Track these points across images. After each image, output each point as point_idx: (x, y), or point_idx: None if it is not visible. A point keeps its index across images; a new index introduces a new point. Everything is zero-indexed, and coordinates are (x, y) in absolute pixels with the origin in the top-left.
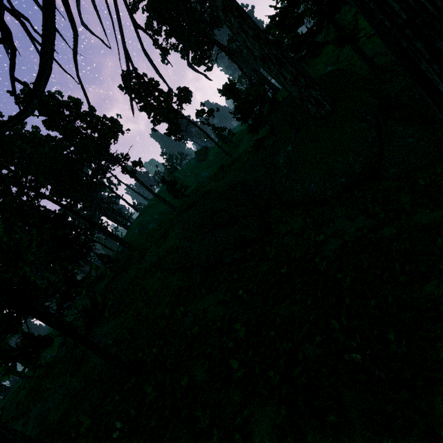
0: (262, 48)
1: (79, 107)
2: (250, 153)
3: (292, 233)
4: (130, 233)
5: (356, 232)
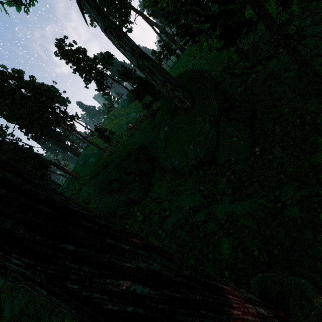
0: (137, 60)
1: (22, 76)
2: (152, 114)
3: (157, 200)
4: (78, 163)
5: (188, 210)
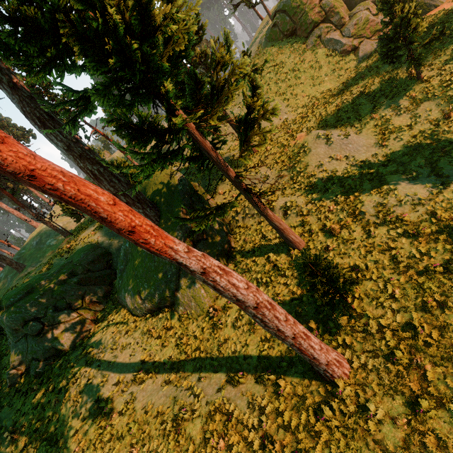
0: (77, 161)
1: None
2: None
3: (88, 357)
4: (29, 242)
5: (114, 385)
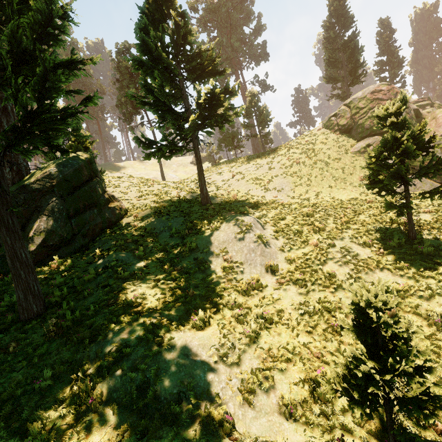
0: None
1: None
2: None
3: None
4: None
5: None
